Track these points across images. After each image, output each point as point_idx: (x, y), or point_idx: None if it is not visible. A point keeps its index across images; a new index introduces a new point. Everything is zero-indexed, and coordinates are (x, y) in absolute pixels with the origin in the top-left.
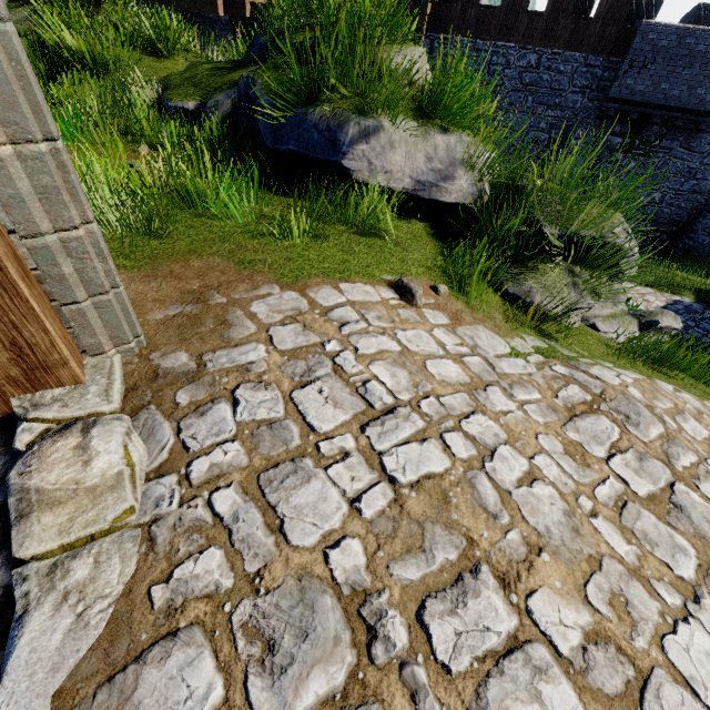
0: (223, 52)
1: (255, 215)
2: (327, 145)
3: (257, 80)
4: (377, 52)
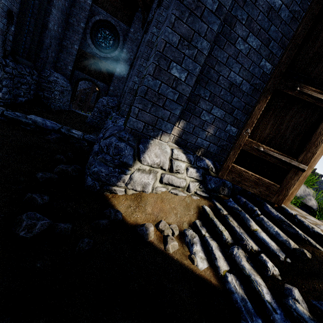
0: None
1: None
2: None
3: None
4: None
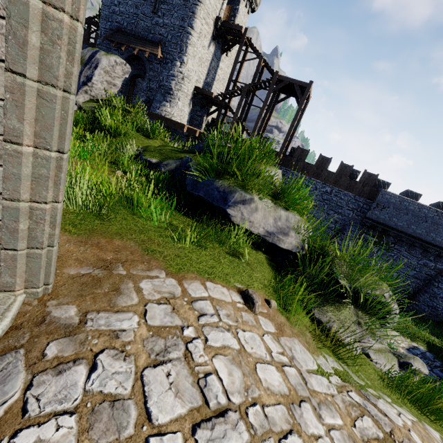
0: (180, 145)
1: (167, 223)
2: (221, 199)
3: (193, 160)
4: (258, 166)
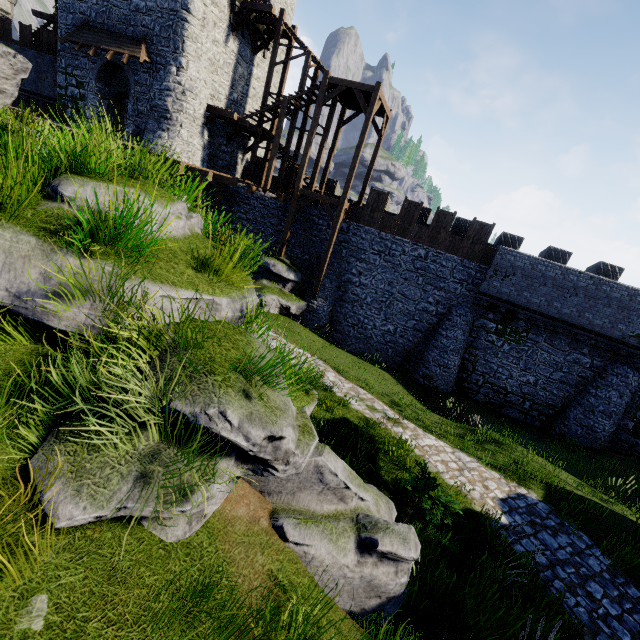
0: None
1: None
2: None
3: None
4: (61, 178)
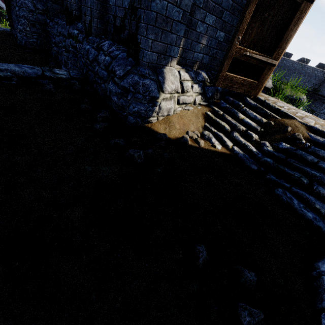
0: None
1: None
2: None
3: None
4: None
